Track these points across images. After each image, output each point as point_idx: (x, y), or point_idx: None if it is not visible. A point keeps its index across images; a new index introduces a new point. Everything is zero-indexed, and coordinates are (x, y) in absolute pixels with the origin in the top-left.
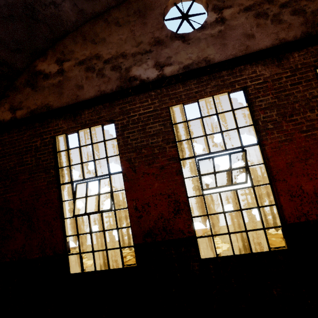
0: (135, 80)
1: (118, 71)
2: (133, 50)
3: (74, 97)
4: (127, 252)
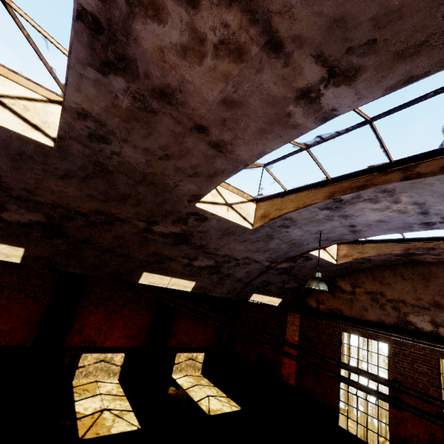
0: (411, 324)
1: (397, 311)
2: (412, 302)
3: (360, 314)
4: (373, 438)
